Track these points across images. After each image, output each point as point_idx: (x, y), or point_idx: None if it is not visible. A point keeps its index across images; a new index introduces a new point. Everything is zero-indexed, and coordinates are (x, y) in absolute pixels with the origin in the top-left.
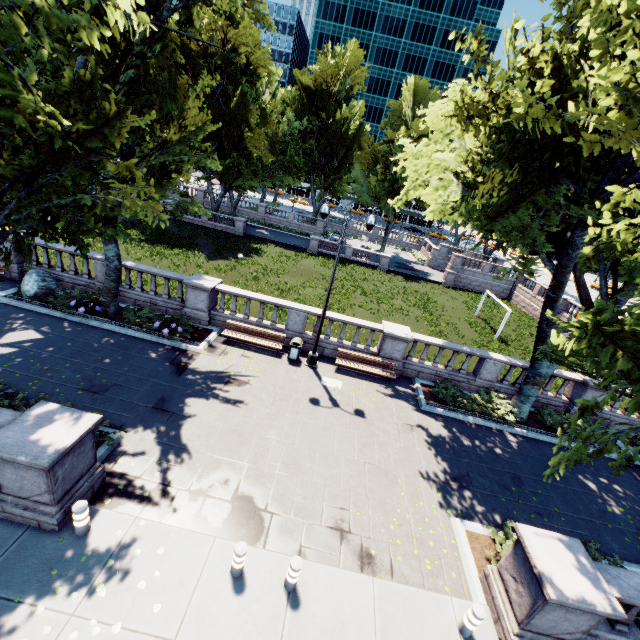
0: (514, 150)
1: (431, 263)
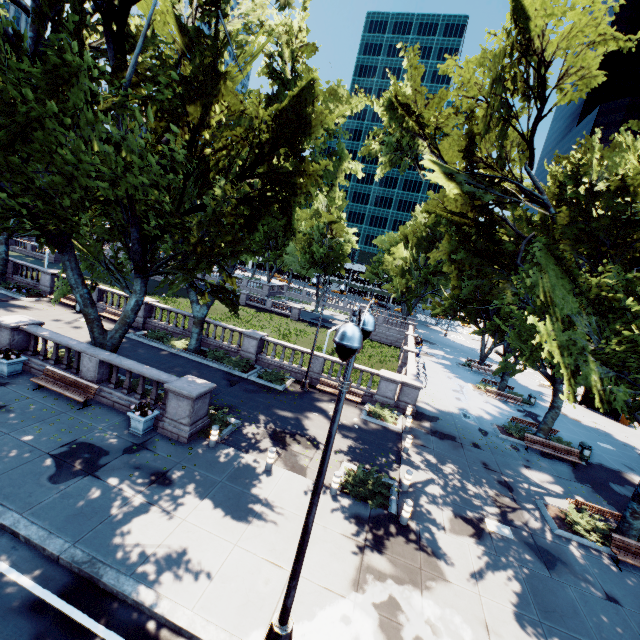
0: None
1: None
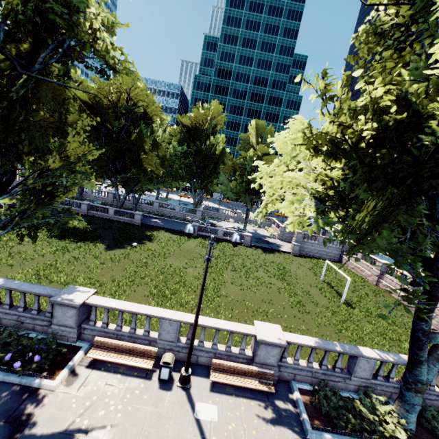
0: (368, 173)
1: (280, 236)
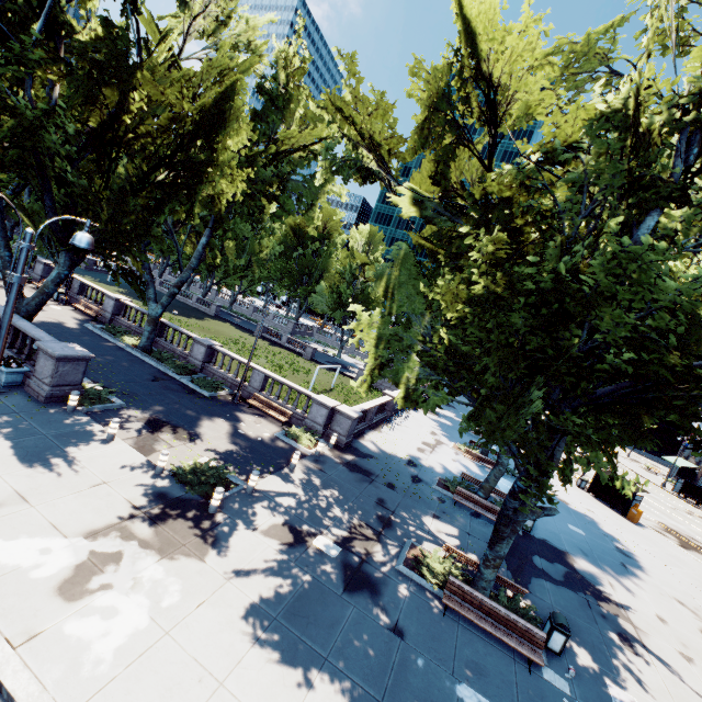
0: None
1: None
